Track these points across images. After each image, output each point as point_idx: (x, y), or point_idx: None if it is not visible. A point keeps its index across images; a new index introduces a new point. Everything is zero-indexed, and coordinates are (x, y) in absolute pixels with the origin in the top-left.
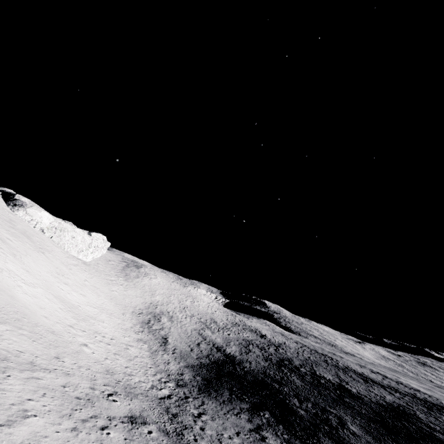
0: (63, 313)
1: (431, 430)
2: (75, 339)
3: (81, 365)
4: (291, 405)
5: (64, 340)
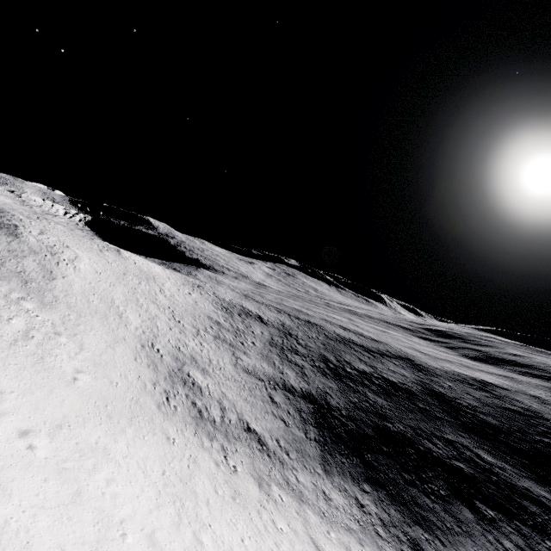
0: None
1: (474, 412)
2: None
3: None
4: (445, 460)
5: None
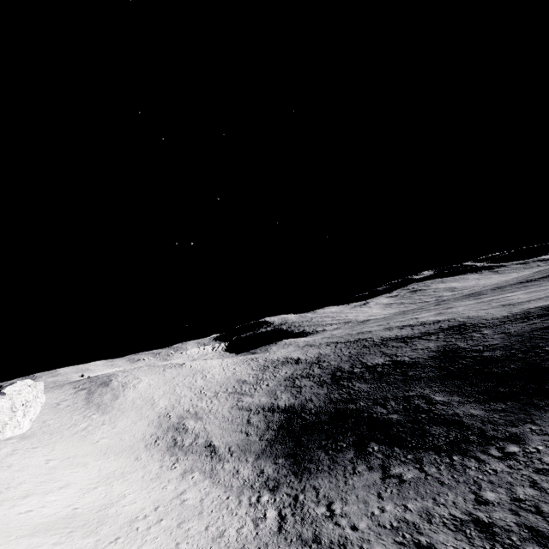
0: (65, 546)
1: (480, 354)
2: None
3: None
4: (381, 417)
5: None
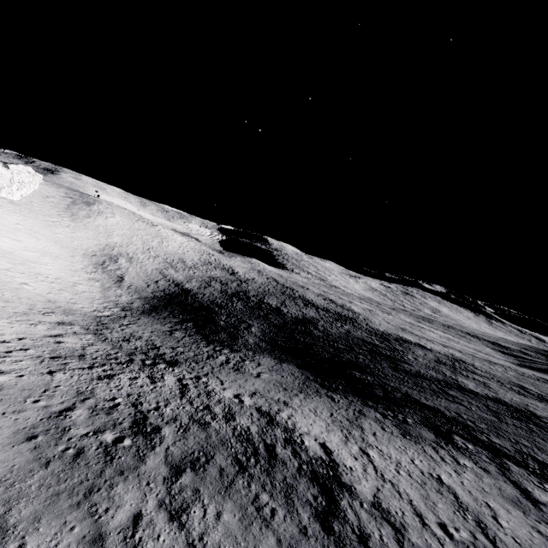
0: None
1: (314, 329)
2: (14, 280)
3: (21, 297)
4: (217, 320)
5: (1, 281)
